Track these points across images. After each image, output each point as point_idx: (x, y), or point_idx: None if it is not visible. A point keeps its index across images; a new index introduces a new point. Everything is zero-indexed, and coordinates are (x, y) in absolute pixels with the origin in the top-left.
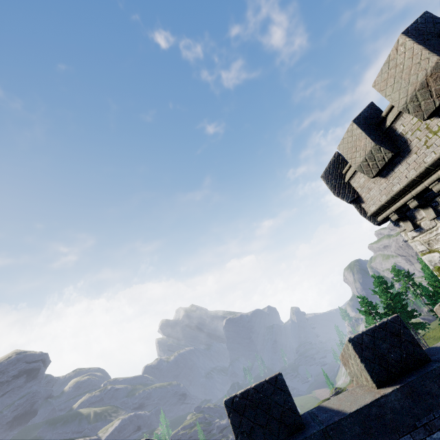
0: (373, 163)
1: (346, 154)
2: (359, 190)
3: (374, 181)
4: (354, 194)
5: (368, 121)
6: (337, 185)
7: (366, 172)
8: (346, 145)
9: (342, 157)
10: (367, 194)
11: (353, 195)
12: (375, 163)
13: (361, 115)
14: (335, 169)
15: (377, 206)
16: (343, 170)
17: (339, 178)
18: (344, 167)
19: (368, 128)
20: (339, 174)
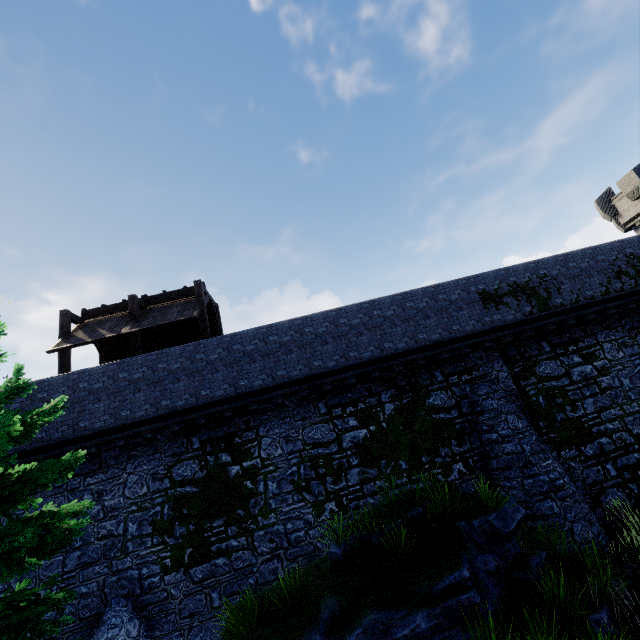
0: (637, 193)
1: (621, 187)
2: (620, 210)
3: (632, 204)
4: (616, 212)
5: (639, 171)
6: (606, 207)
7: (630, 197)
8: (623, 182)
9: (612, 191)
10: (625, 212)
11: (615, 213)
12: (638, 193)
13: (637, 167)
14: (606, 197)
15: (629, 218)
16: (611, 198)
17: (608, 203)
18: (613, 196)
19: (639, 174)
20: (608, 200)
